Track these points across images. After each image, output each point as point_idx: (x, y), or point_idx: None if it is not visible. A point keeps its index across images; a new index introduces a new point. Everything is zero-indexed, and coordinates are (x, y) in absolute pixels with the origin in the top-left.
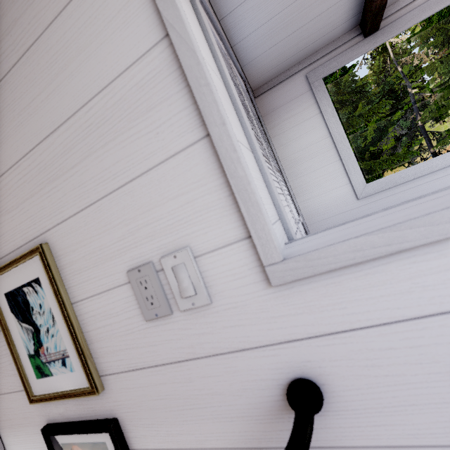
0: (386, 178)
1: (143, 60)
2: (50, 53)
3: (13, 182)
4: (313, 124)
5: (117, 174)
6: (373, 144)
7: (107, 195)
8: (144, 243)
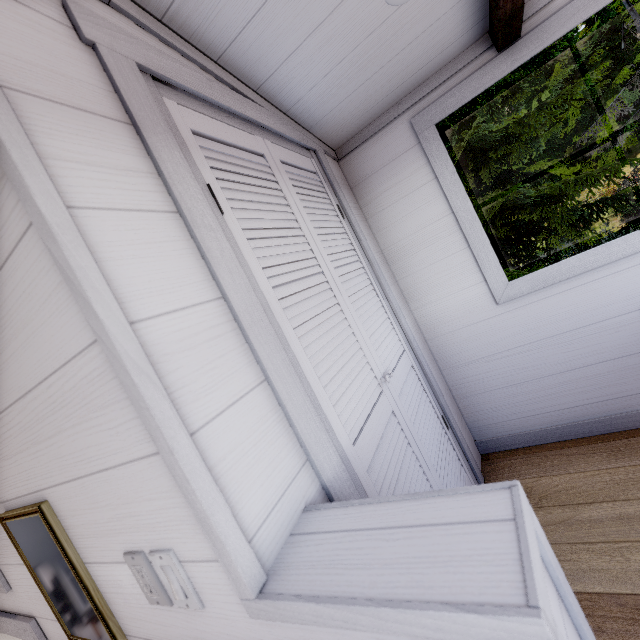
0: (538, 273)
1: (86, 354)
2: None
3: (1, 432)
4: (427, 196)
5: (92, 459)
6: (579, 131)
7: (88, 476)
8: (132, 532)
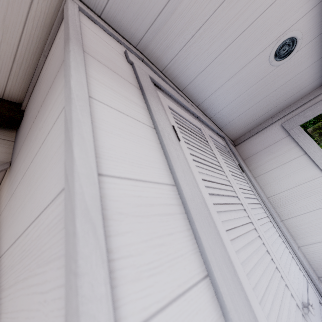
0: None
1: (56, 201)
2: (29, 177)
3: None
4: (300, 164)
5: None
6: None
7: None
8: None
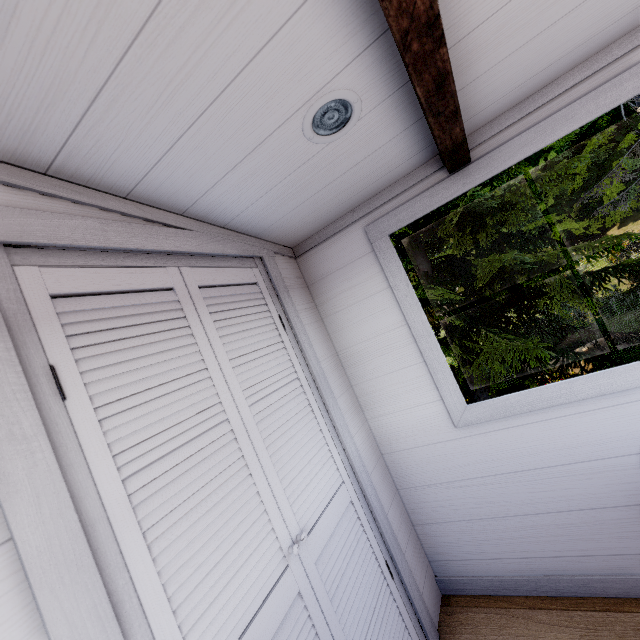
0: (497, 400)
1: None
2: None
3: None
4: (382, 303)
5: None
6: (586, 189)
7: None
8: None
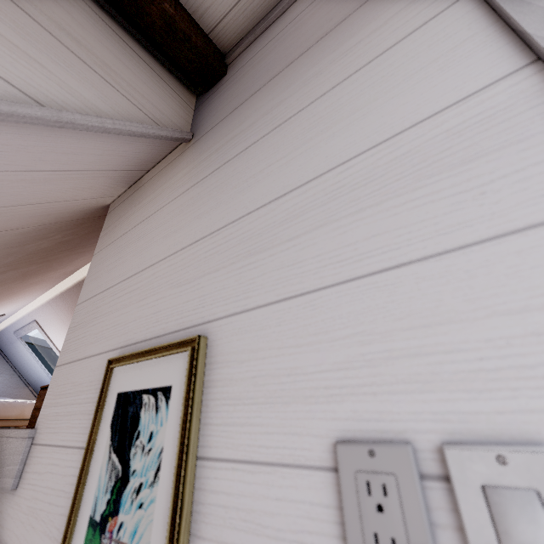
0: None
1: (470, 100)
2: (312, 119)
3: (202, 251)
4: None
5: (369, 254)
6: None
7: (337, 284)
8: (398, 392)
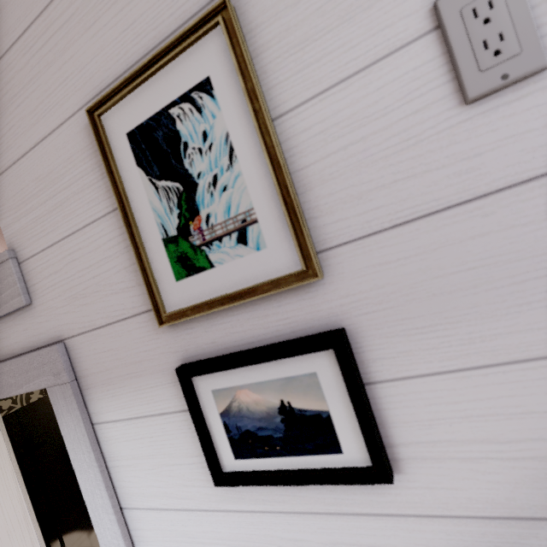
0: None
1: None
2: None
3: None
4: None
5: None
6: None
7: None
8: None
